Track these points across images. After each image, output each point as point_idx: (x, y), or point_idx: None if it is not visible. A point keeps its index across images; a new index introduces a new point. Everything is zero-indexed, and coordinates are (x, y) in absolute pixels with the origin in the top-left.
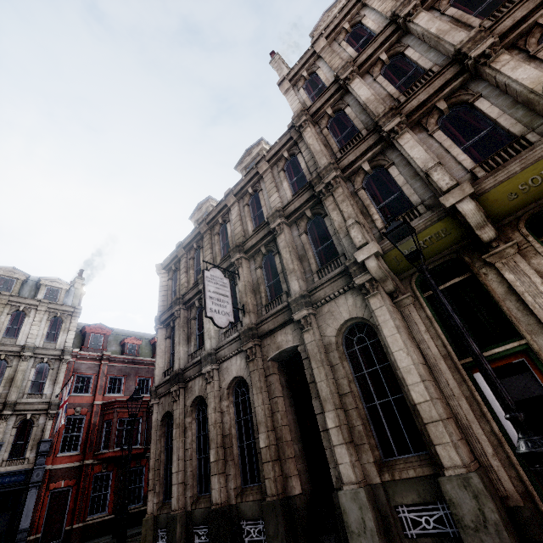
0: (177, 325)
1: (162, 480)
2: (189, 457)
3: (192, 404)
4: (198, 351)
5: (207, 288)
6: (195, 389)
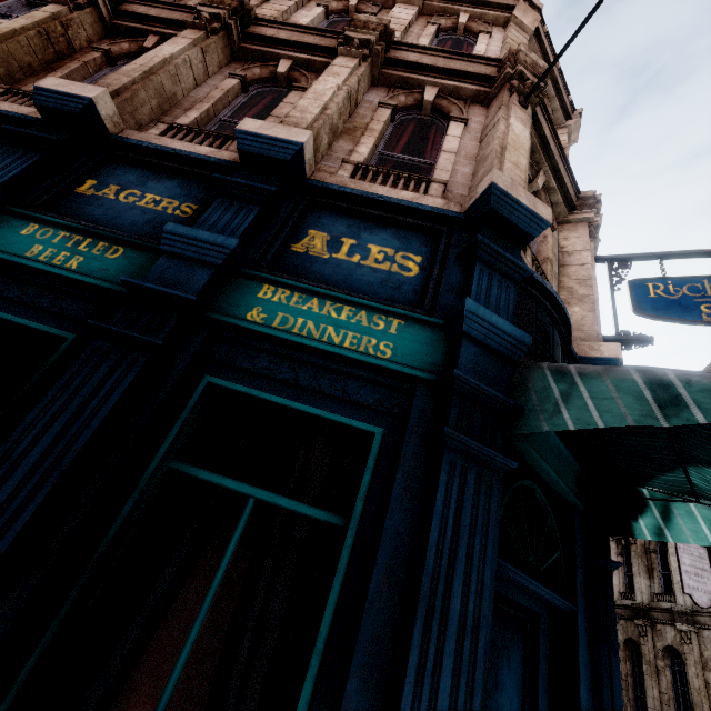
0: (633, 552)
1: (632, 703)
2: (666, 702)
3: (662, 649)
4: (664, 594)
5: (681, 561)
6: (666, 635)
